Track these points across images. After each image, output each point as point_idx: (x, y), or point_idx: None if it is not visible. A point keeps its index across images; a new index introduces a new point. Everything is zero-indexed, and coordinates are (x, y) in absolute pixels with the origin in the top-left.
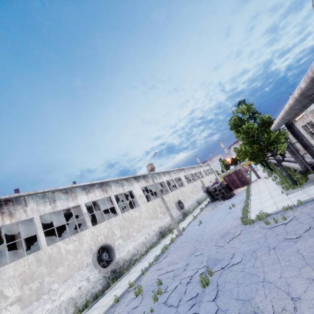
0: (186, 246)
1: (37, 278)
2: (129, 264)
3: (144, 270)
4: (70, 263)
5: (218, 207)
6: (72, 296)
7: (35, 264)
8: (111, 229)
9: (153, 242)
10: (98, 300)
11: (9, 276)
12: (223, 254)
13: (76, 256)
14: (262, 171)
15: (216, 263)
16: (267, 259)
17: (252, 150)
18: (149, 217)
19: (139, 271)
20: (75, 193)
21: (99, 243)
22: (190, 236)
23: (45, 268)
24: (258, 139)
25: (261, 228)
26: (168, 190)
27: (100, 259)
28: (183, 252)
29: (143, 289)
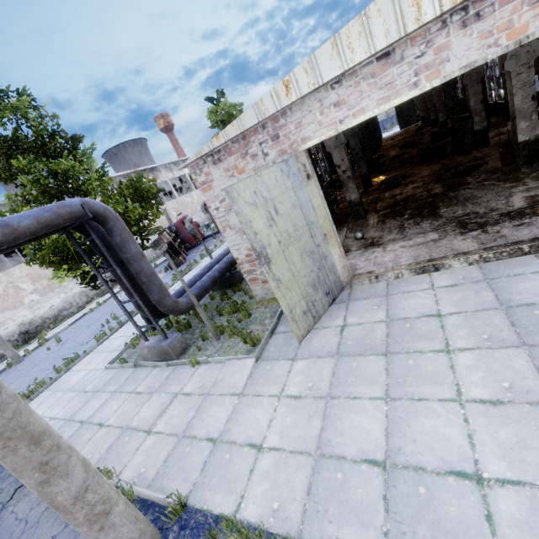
0: None
1: None
2: None
3: None
4: None
5: None
6: None
7: None
8: None
9: None
10: None
11: None
12: None
13: None
14: None
15: None
16: None
17: None
18: None
19: None
20: None
21: None
22: None
23: None
24: None
25: None
26: None
27: None
28: None
29: None
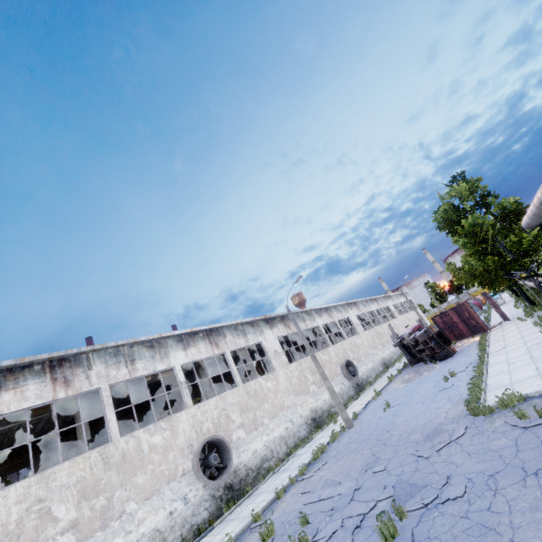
0: (358, 451)
1: (103, 491)
2: (257, 475)
3: (280, 490)
4: (156, 468)
5: (423, 375)
6: (158, 526)
7: (100, 467)
8: (225, 411)
9: (301, 436)
10: (202, 538)
11: (60, 485)
12: (429, 475)
13: (166, 457)
14: (513, 305)
15: (412, 492)
16: (520, 496)
17: (485, 268)
18: (293, 390)
19: (273, 491)
20: (165, 347)
21: (204, 434)
22: (366, 431)
23: (116, 474)
24: (497, 245)
25: (508, 427)
26: (327, 341)
27: (206, 463)
28: (351, 462)
29: (276, 529)
